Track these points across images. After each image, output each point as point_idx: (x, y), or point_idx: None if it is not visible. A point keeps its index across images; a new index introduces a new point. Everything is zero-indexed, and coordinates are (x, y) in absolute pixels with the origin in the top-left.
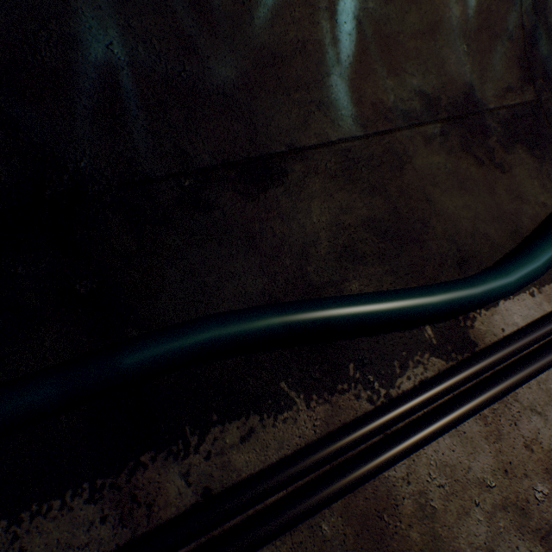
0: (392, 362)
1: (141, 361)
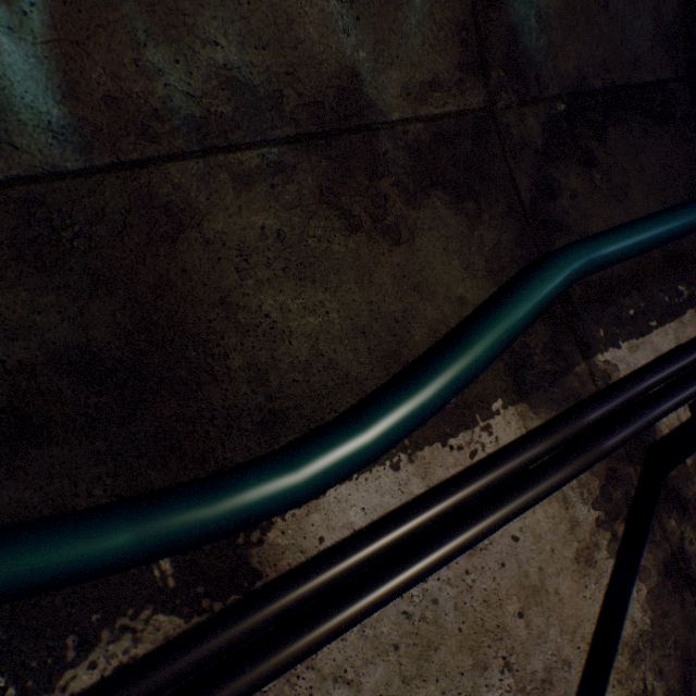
0: (62, 640)
1: None
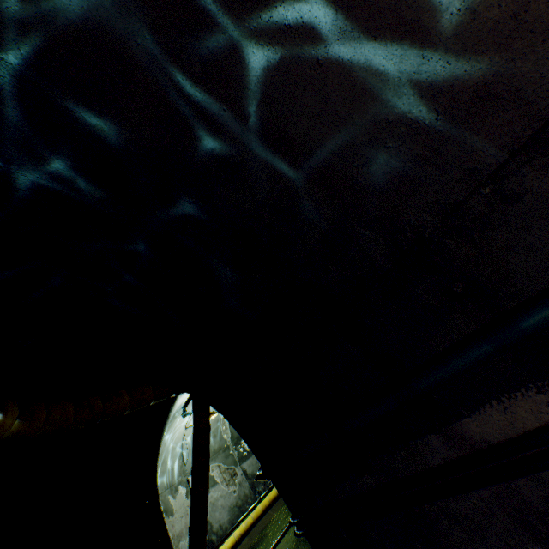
0: None
1: (536, 324)
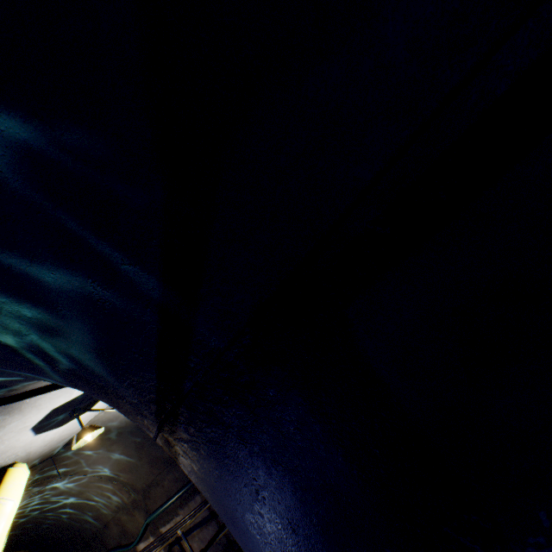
0: None
1: None
